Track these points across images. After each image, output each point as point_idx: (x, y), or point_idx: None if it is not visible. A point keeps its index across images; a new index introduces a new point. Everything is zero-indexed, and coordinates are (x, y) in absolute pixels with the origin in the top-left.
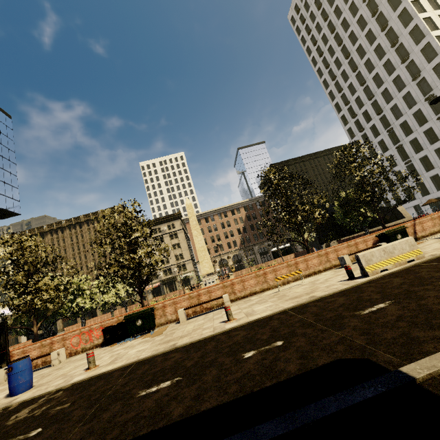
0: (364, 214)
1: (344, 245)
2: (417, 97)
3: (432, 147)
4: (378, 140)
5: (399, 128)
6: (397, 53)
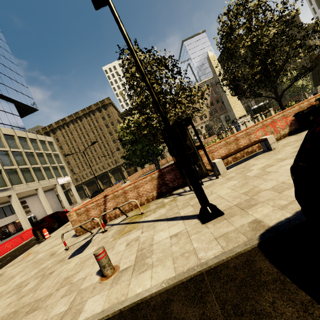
0: None
1: None
2: None
3: None
4: None
5: None
6: None
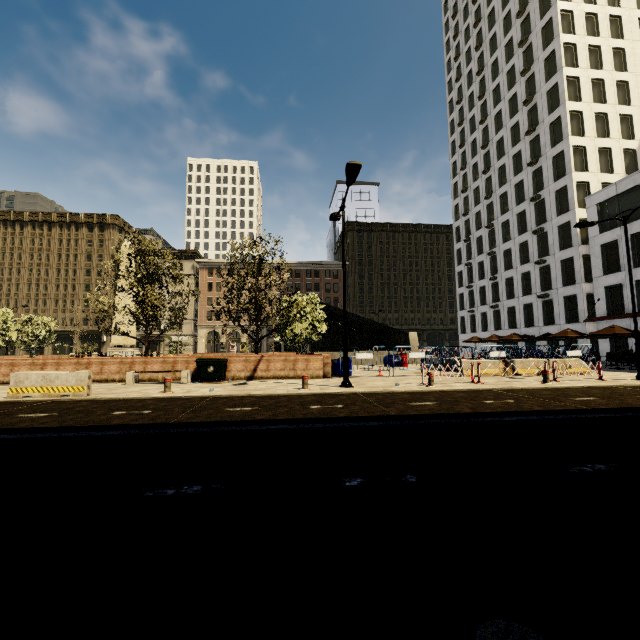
0: (248, 330)
1: (160, 359)
2: (528, 192)
3: (521, 269)
4: (478, 235)
5: (500, 227)
6: (529, 117)
